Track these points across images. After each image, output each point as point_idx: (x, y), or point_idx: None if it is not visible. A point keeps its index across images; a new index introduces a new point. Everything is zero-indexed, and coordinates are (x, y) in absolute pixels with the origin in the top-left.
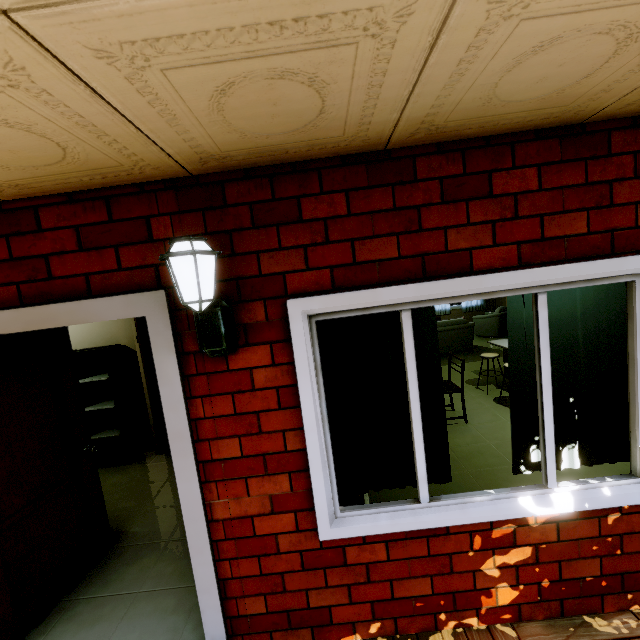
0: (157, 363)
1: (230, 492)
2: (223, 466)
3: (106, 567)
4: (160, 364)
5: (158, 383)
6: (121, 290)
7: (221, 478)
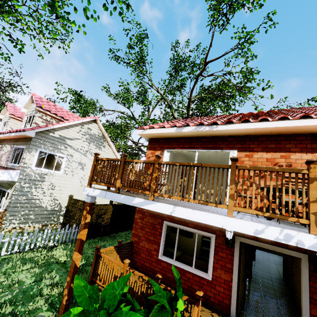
0: (302, 269)
1: (316, 308)
2: (315, 301)
3: (248, 309)
4: (303, 269)
5: (302, 273)
6: (295, 250)
7: (314, 303)
